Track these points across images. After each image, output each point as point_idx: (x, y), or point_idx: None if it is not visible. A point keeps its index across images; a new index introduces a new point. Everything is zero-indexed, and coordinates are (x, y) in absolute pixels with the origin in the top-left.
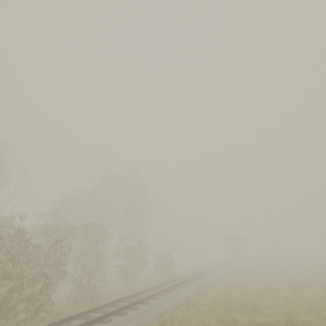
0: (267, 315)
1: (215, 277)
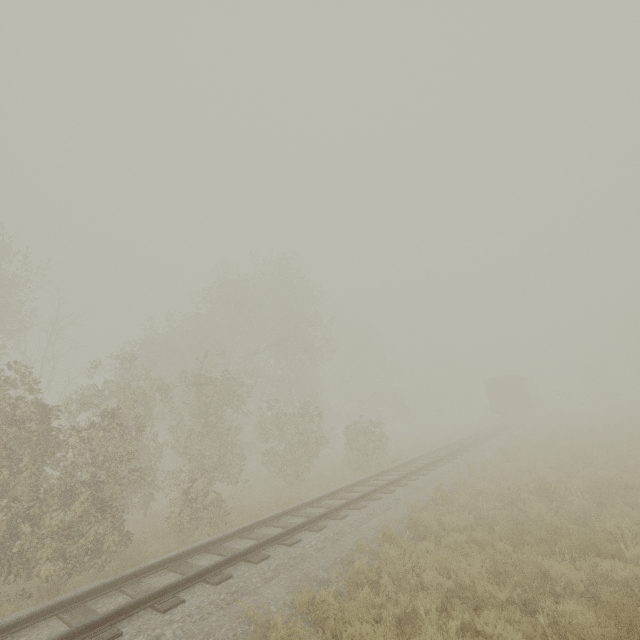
0: (634, 558)
1: (474, 462)
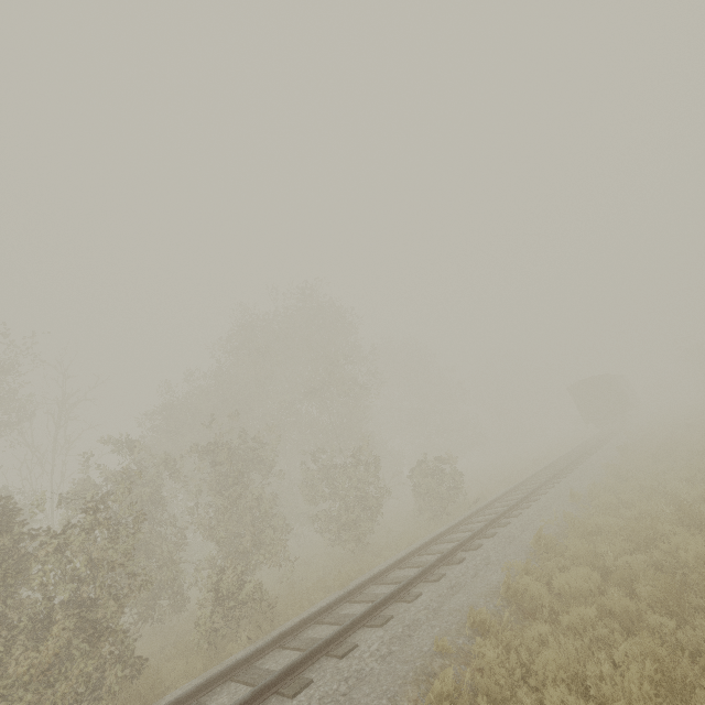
0: None
1: (578, 488)
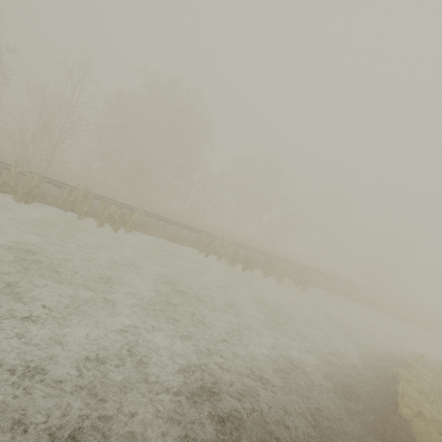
0: None
1: None
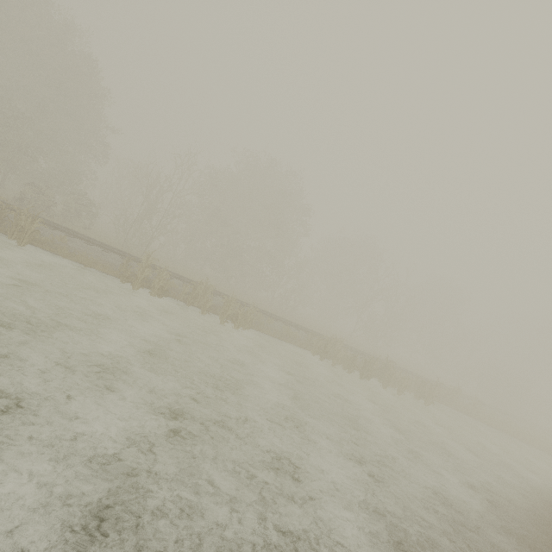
0: None
1: None
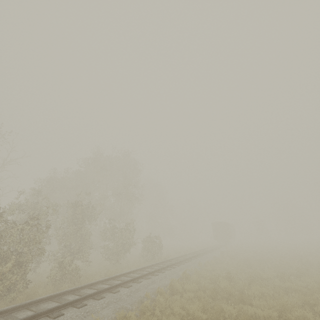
0: (256, 306)
1: (202, 262)
